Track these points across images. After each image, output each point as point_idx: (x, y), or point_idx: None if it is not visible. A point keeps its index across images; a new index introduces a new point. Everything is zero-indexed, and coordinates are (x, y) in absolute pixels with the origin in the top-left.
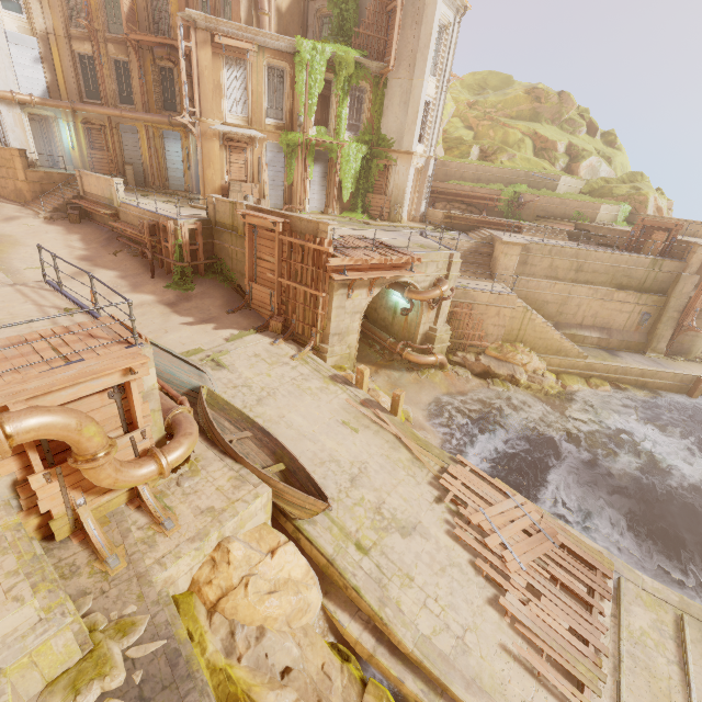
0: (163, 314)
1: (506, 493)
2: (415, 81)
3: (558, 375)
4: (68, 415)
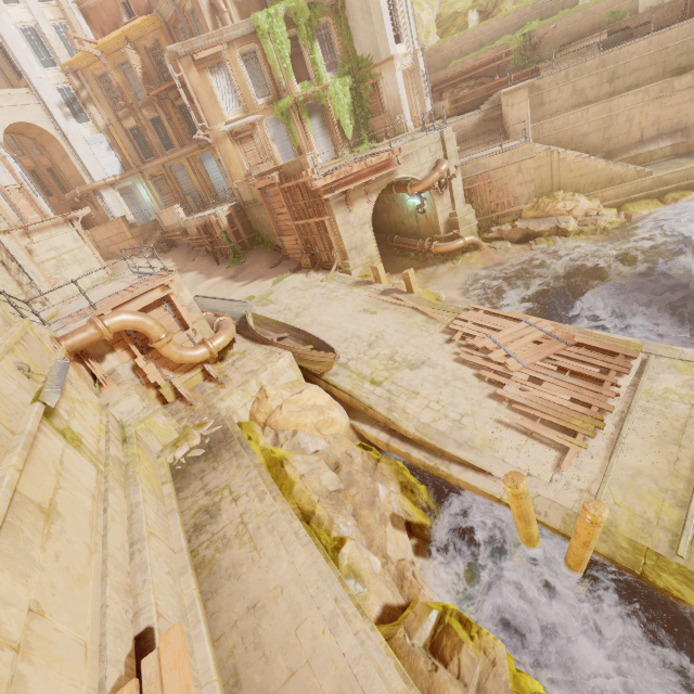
0: (228, 285)
1: (518, 319)
2: None
3: (620, 207)
4: (134, 313)
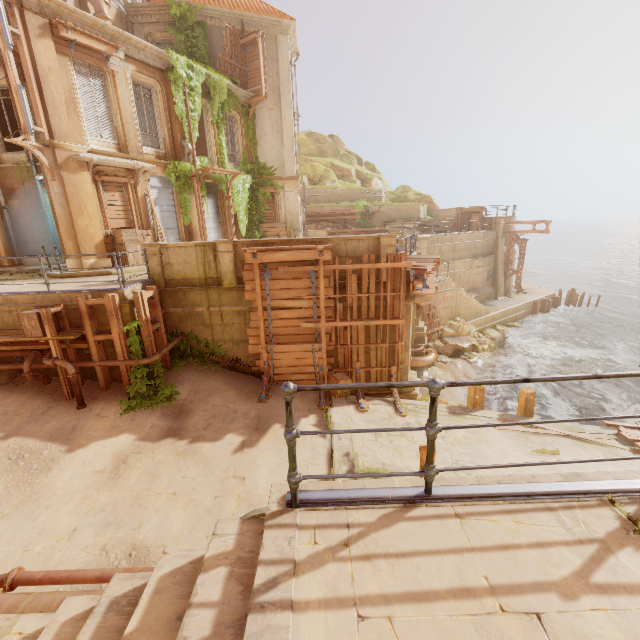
0: (183, 454)
1: None
2: (283, 112)
3: (482, 332)
4: None
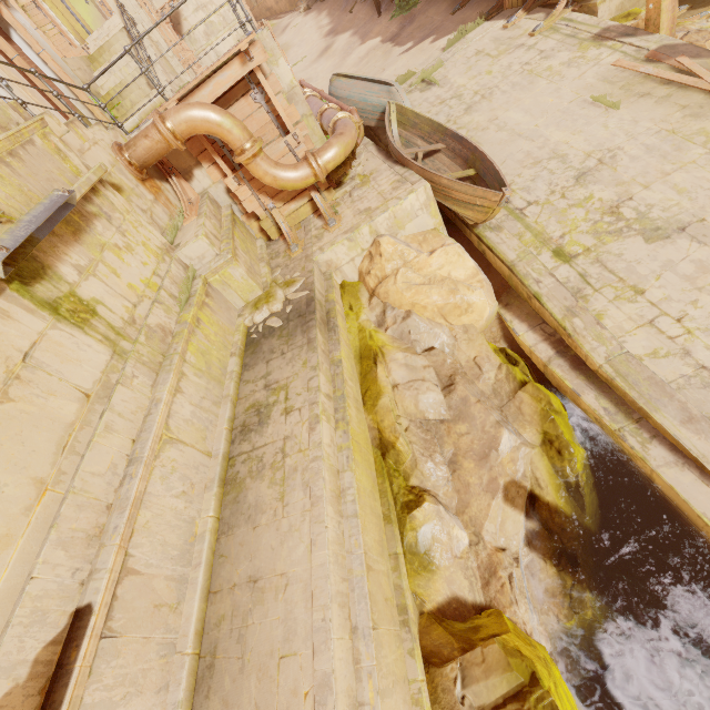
0: (385, 53)
1: None
2: None
3: None
4: (203, 107)
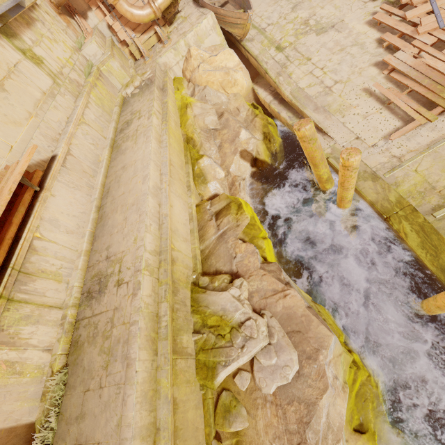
0: None
1: None
2: None
3: None
4: None
